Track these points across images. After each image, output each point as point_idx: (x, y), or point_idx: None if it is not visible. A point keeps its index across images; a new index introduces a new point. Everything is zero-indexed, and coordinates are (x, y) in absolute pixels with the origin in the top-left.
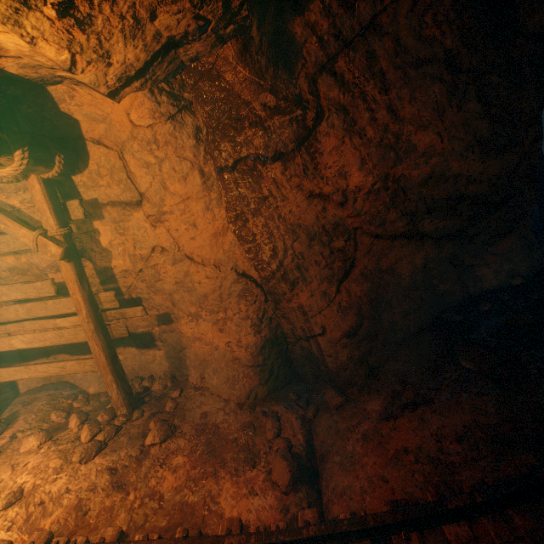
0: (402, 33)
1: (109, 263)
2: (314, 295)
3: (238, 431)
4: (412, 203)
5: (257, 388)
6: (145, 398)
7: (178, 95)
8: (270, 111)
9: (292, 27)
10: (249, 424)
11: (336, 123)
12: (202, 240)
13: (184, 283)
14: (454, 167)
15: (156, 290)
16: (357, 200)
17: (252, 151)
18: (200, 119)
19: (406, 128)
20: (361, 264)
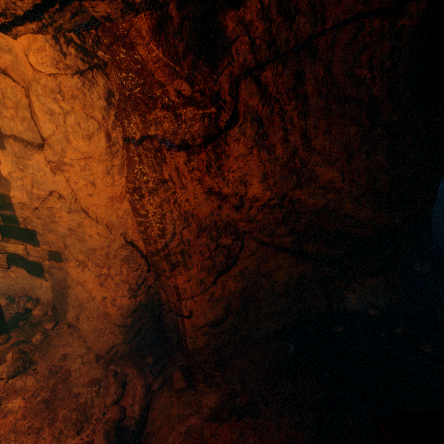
0: (335, 63)
1: (7, 191)
2: (191, 280)
3: (85, 385)
4: (302, 226)
5: (119, 346)
6: (20, 322)
7: (91, 51)
8: (184, 100)
9: (224, 19)
10: (97, 381)
11: (248, 132)
12: (99, 199)
13: (76, 232)
14: (347, 208)
15: (51, 229)
16: (252, 208)
17: (160, 133)
18: (113, 83)
19: (314, 158)
20: (243, 264)
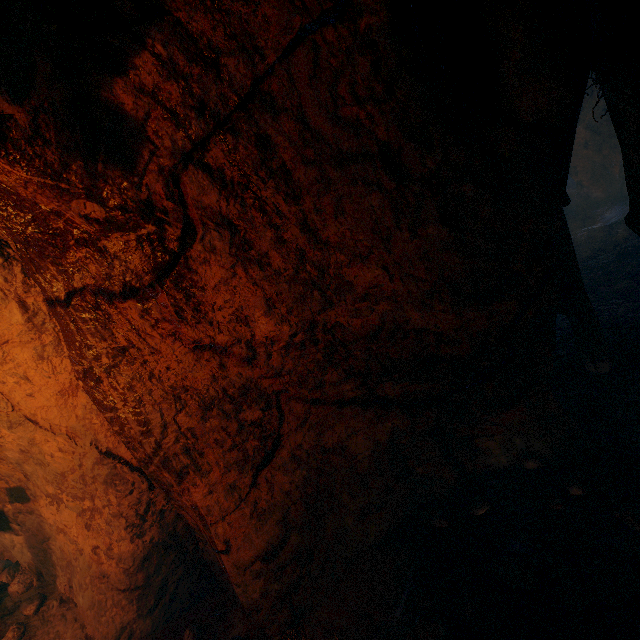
0: (309, 110)
1: None
2: (214, 491)
3: None
4: (360, 361)
5: (133, 624)
6: None
7: None
8: (101, 225)
9: (112, 94)
10: None
11: (218, 245)
12: (45, 398)
13: (31, 453)
14: (414, 319)
15: None
16: (272, 354)
17: (90, 281)
18: None
19: (334, 257)
20: (292, 442)
